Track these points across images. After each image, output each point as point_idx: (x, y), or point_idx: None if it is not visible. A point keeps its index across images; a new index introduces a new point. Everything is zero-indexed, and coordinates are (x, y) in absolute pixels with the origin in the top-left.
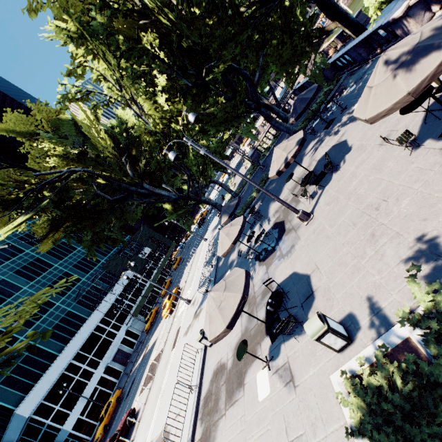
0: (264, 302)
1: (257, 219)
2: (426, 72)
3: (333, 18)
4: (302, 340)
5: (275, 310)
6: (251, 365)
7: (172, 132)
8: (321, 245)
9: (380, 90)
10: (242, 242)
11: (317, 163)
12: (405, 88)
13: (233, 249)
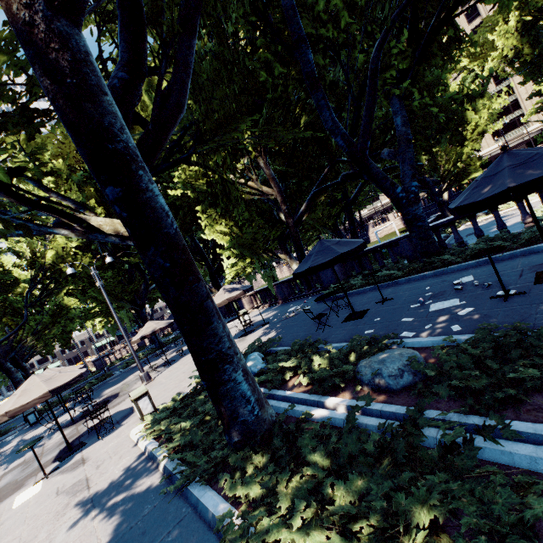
0: (61, 446)
1: (77, 404)
2: (234, 295)
3: (215, 286)
4: (108, 437)
5: (95, 409)
6: (6, 498)
7: (55, 270)
8: (154, 388)
9: (219, 297)
10: (36, 429)
11: (171, 357)
12: (227, 297)
13: (6, 444)
